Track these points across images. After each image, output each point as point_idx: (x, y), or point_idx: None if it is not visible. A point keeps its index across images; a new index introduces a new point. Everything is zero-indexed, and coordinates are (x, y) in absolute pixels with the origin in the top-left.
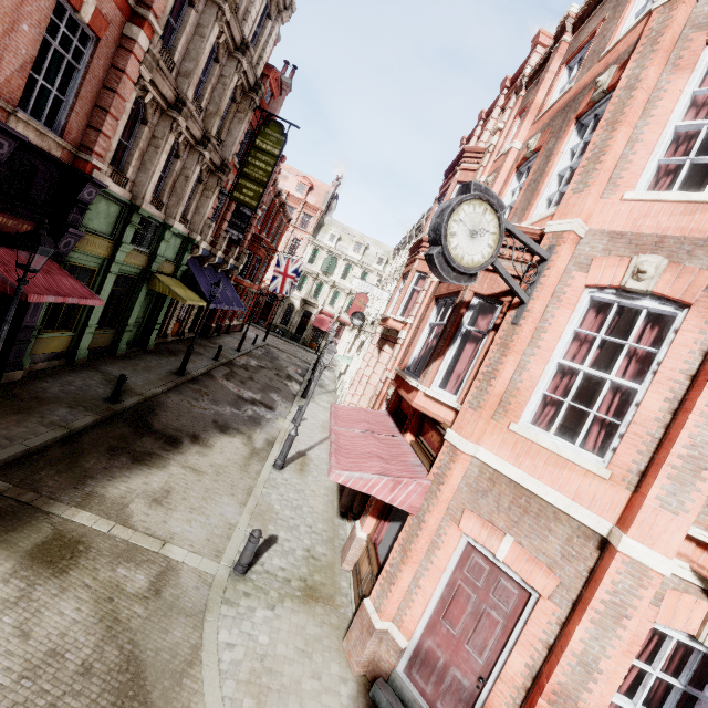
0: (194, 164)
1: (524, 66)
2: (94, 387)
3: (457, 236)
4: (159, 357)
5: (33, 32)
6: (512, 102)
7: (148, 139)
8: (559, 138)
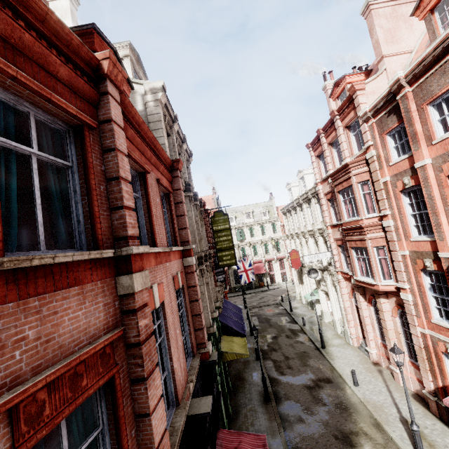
0: (206, 273)
1: (346, 102)
2: None
3: None
4: (243, 392)
5: (178, 328)
6: (366, 127)
7: None
8: None
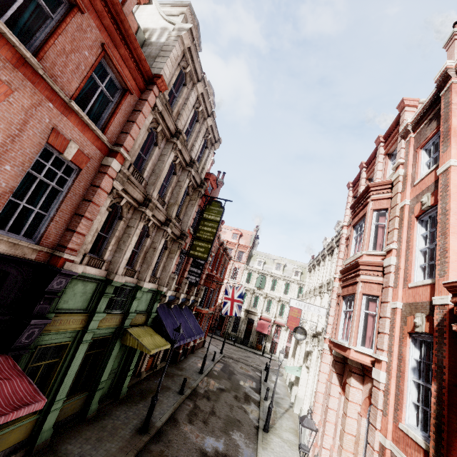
0: (159, 238)
1: (394, 124)
2: None
3: None
4: (129, 407)
5: (16, 170)
6: (403, 144)
7: (124, 229)
8: None
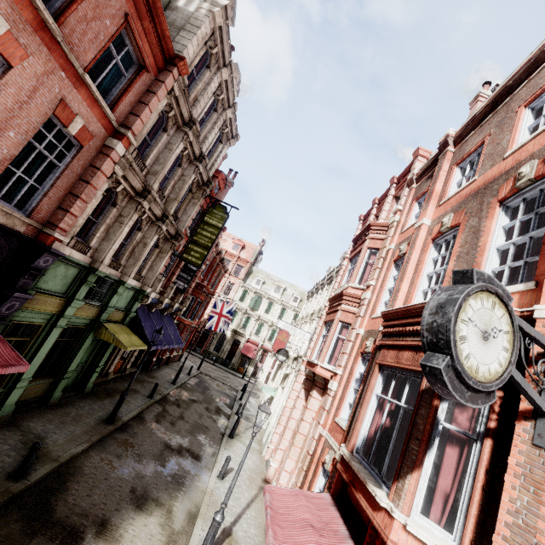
0: (152, 234)
1: (408, 170)
2: (3, 456)
3: (467, 340)
4: (94, 401)
5: (19, 138)
6: (406, 191)
7: (115, 217)
8: (483, 218)
